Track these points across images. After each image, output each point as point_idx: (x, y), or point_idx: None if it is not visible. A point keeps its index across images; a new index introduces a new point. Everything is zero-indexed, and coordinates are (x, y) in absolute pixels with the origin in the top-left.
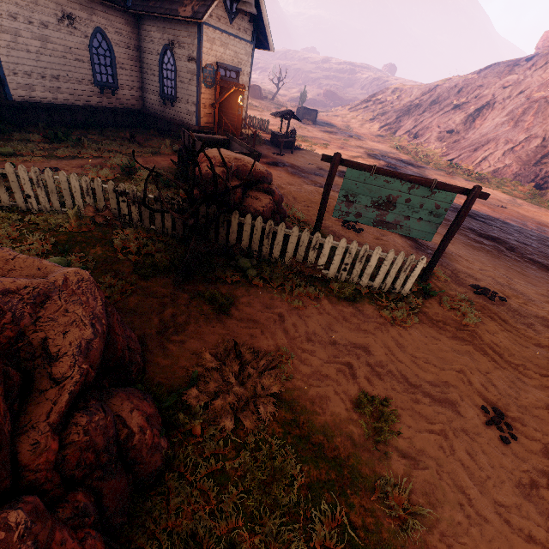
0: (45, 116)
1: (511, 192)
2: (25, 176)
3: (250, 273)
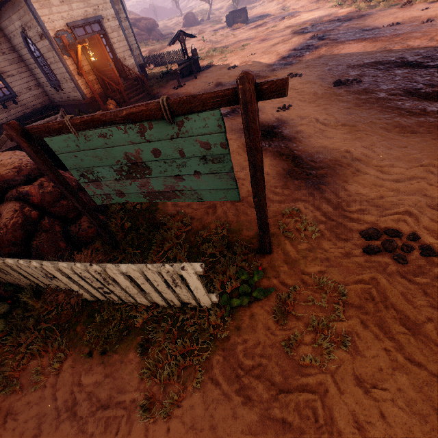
0: None
1: None
2: None
3: None
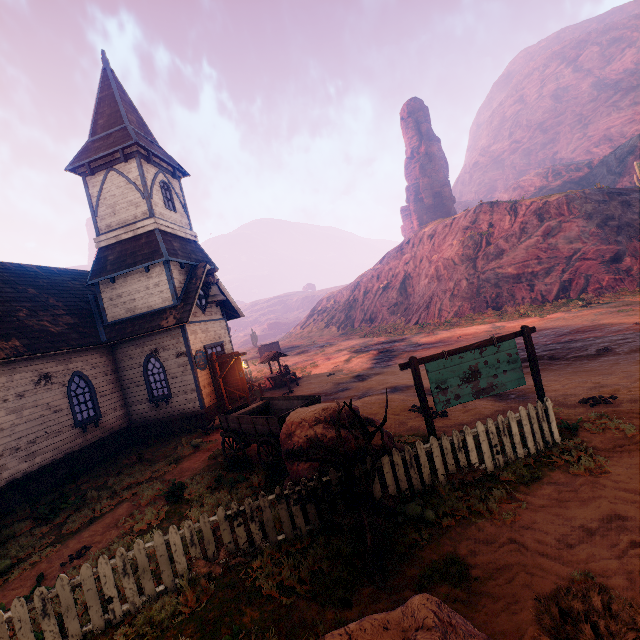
0: (17, 494)
1: (485, 321)
2: (106, 570)
3: (429, 516)
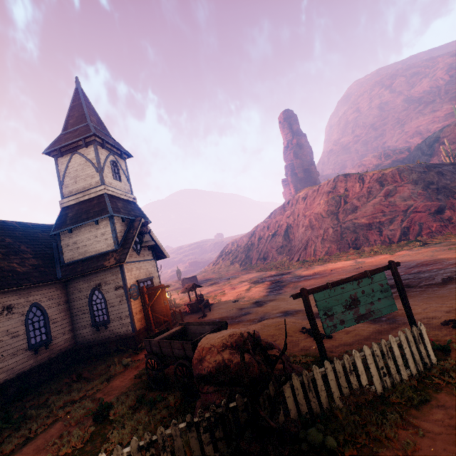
0: None
1: (349, 258)
2: None
3: (331, 444)
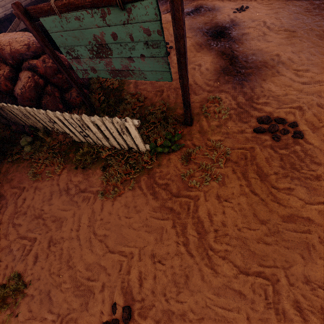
0: None
1: None
2: None
3: (25, 150)
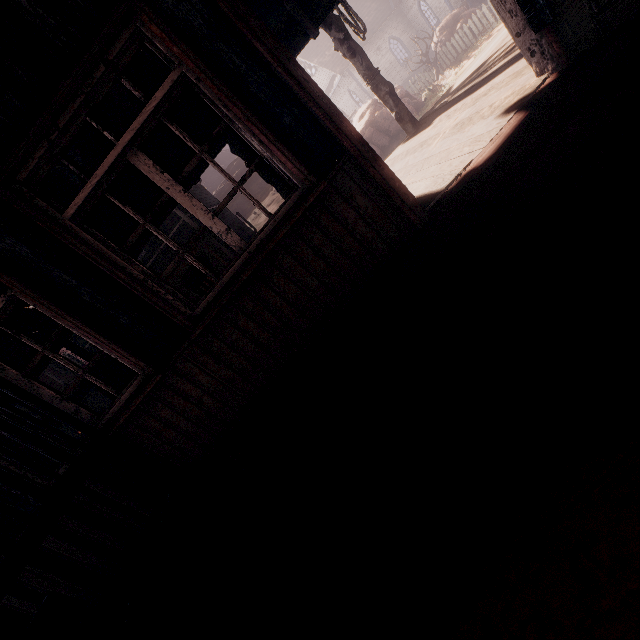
0: None
1: None
2: None
3: (461, 59)
